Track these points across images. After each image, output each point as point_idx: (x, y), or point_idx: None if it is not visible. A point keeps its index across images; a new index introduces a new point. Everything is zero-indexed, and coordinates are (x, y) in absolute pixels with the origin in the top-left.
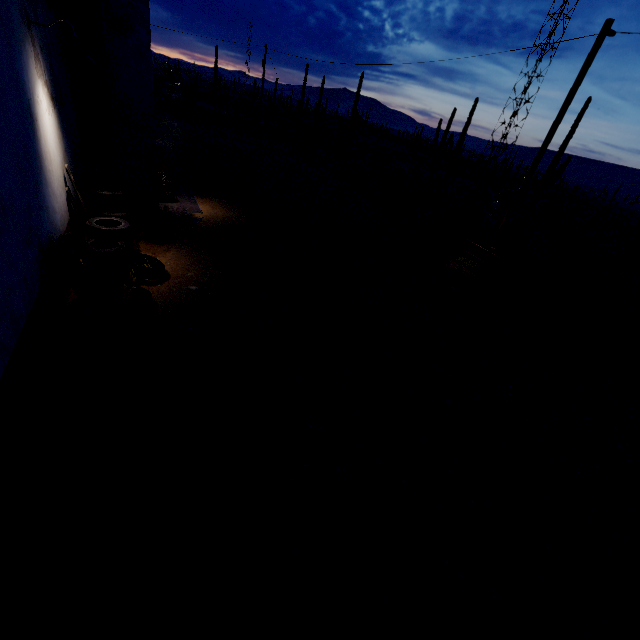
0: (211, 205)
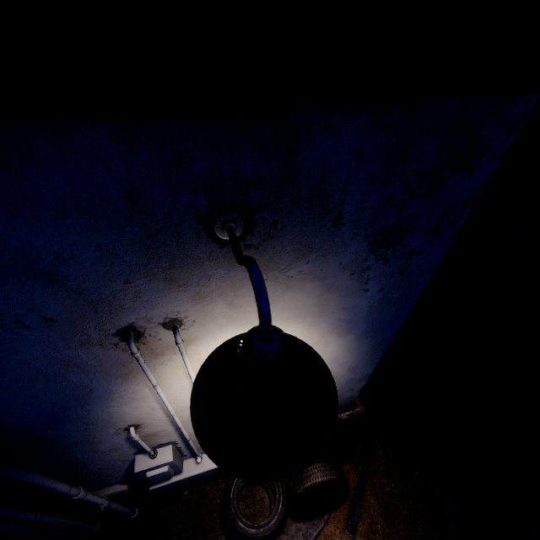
0: None
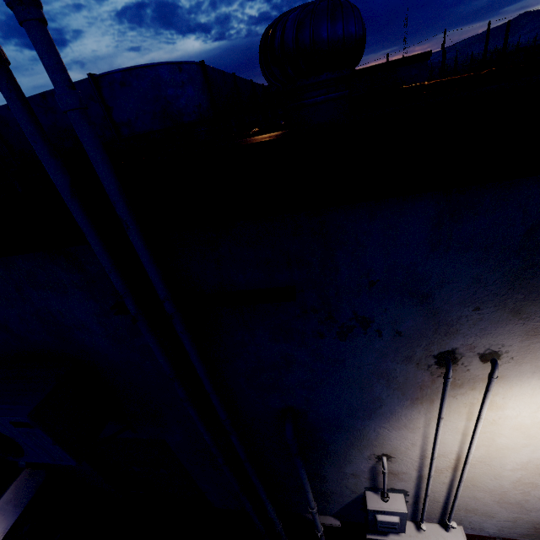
0: None
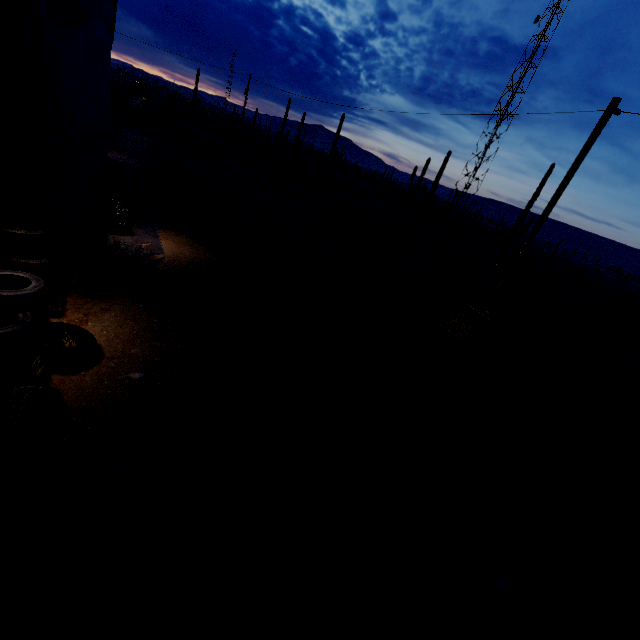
0: (176, 241)
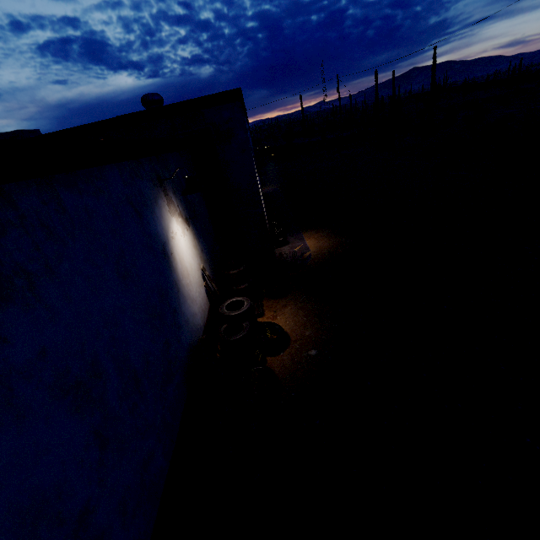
0: (316, 237)
